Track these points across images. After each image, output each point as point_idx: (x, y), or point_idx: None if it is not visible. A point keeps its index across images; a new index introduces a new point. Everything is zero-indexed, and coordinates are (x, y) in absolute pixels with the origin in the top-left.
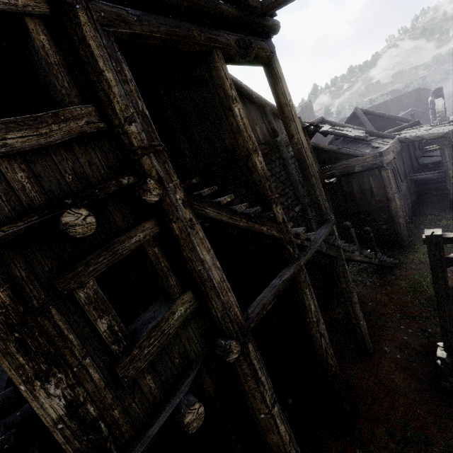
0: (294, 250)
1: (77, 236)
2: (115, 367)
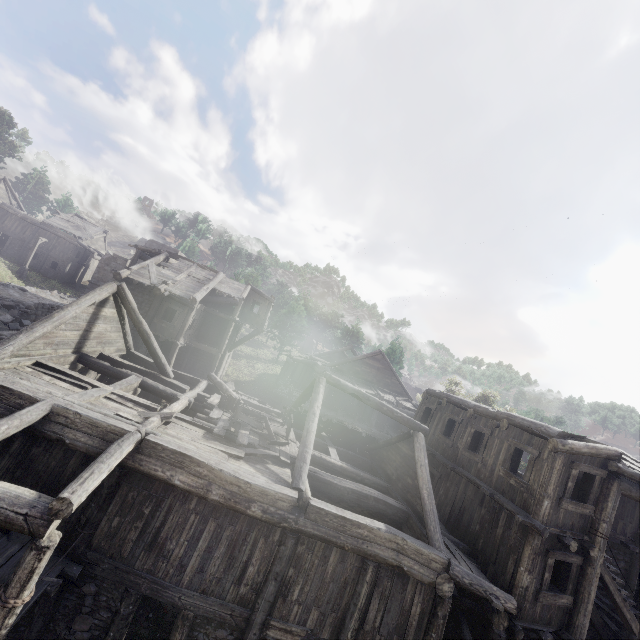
0: None
1: (570, 549)
2: (540, 591)
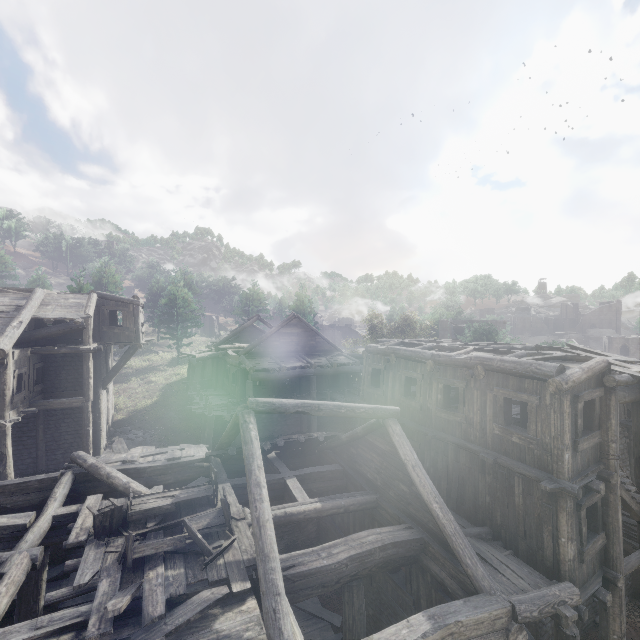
0: None
1: (601, 494)
2: (584, 551)
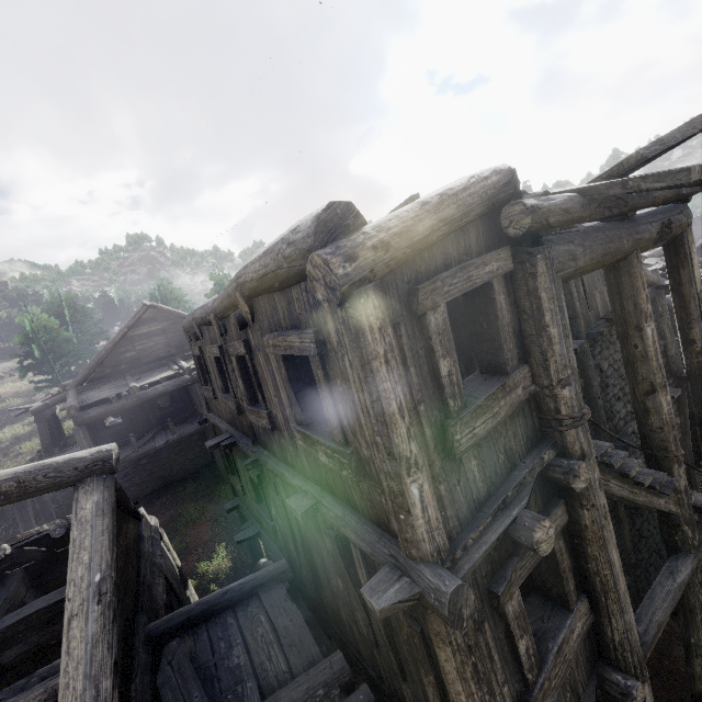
0: (693, 533)
1: (543, 554)
2: None
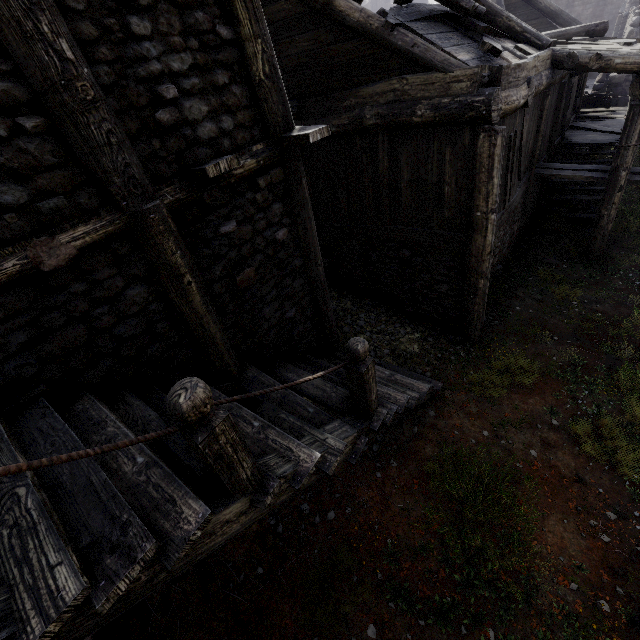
0: None
1: None
2: None
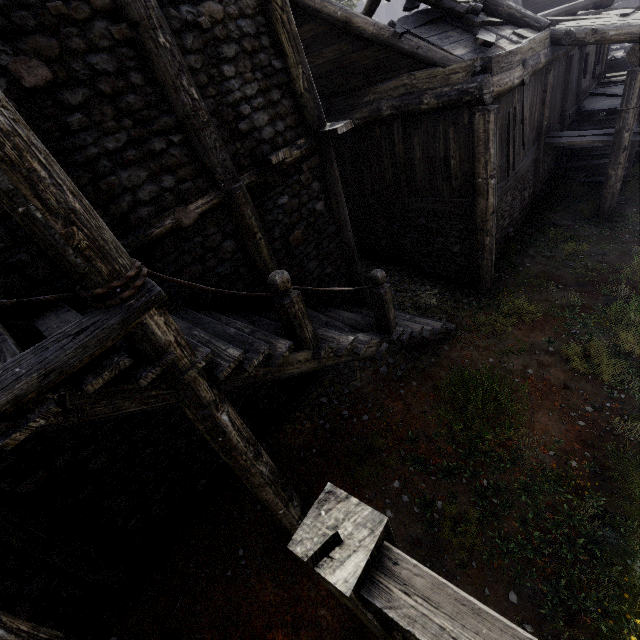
0: None
1: None
2: None
